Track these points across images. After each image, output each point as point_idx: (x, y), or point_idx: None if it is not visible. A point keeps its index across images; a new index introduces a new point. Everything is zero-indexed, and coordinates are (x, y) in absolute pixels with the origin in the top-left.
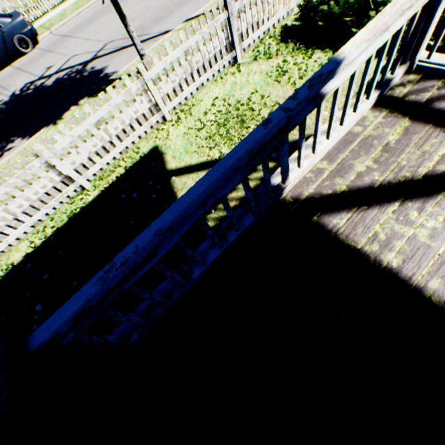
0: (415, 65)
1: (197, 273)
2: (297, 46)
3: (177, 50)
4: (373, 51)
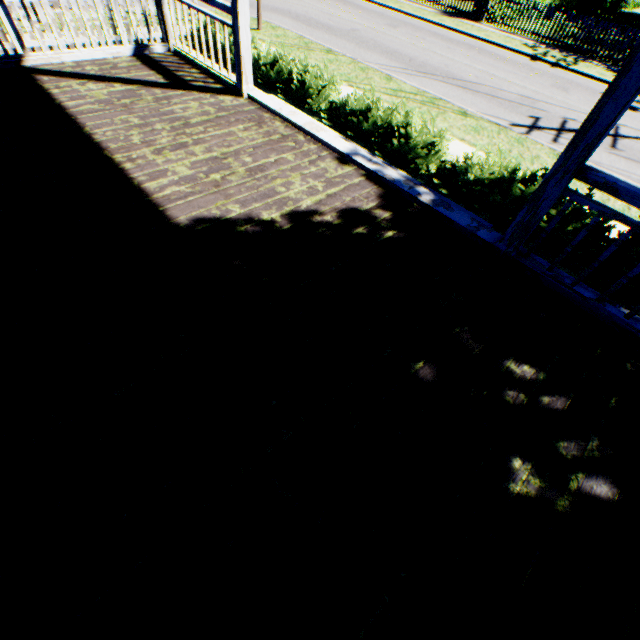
0: (173, 48)
1: None
2: None
3: None
4: None
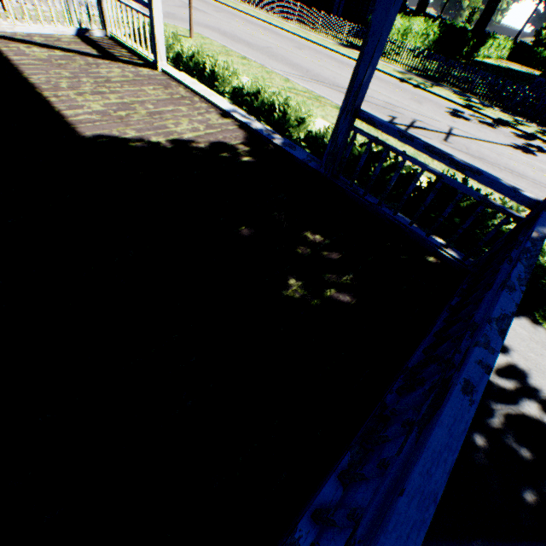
0: (110, 34)
1: None
2: None
3: None
4: None
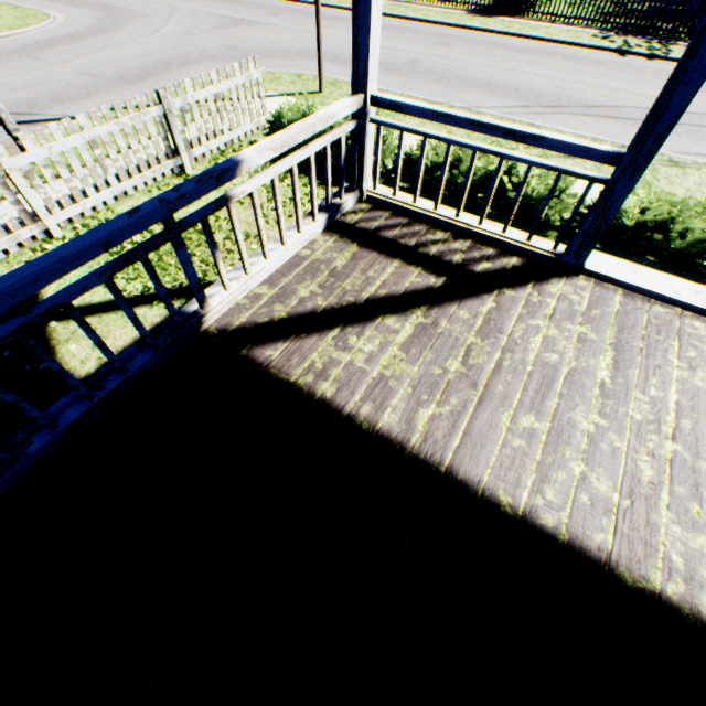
0: (366, 194)
1: (39, 444)
2: (267, 167)
3: (74, 137)
4: (292, 165)
